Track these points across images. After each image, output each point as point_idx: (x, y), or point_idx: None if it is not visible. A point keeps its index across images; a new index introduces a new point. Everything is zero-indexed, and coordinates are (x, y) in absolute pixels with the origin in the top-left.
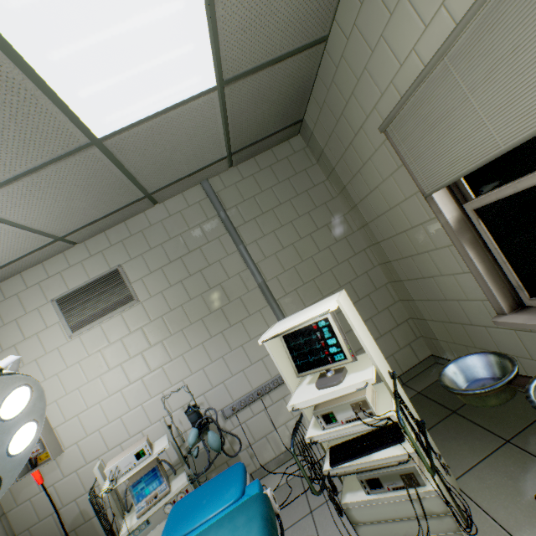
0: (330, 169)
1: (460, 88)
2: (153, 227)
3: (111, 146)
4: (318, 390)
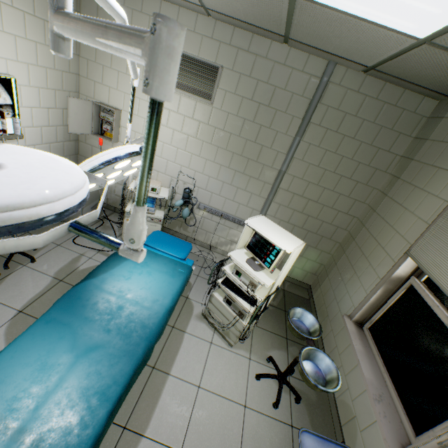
0: (411, 155)
1: None
2: (266, 61)
3: (299, 3)
4: (246, 262)
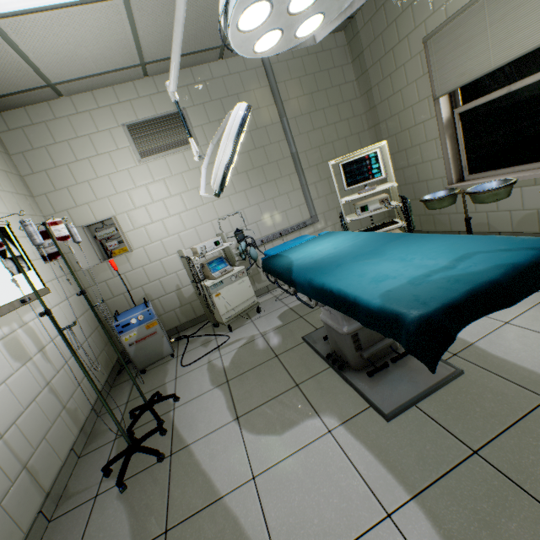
0: (363, 71)
1: (485, 22)
2: (215, 81)
3: None
4: (360, 194)
